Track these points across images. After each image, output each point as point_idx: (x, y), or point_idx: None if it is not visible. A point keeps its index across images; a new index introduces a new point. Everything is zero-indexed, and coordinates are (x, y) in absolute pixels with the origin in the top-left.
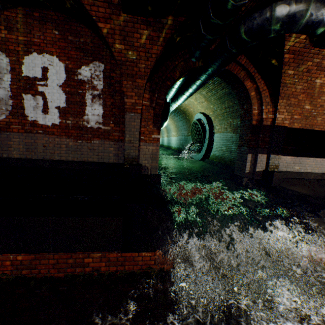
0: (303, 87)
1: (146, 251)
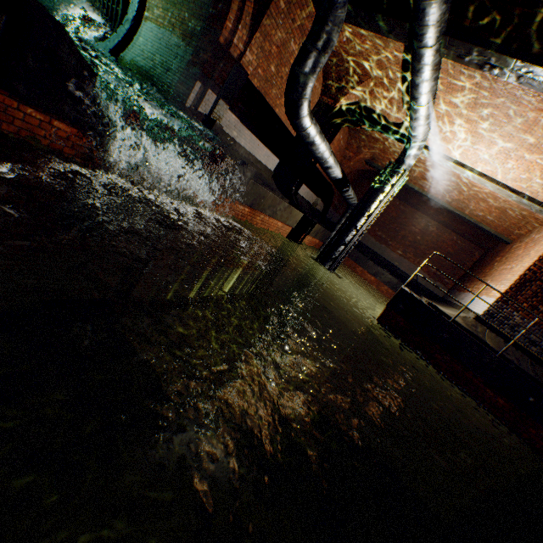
0: (282, 39)
1: (40, 107)
